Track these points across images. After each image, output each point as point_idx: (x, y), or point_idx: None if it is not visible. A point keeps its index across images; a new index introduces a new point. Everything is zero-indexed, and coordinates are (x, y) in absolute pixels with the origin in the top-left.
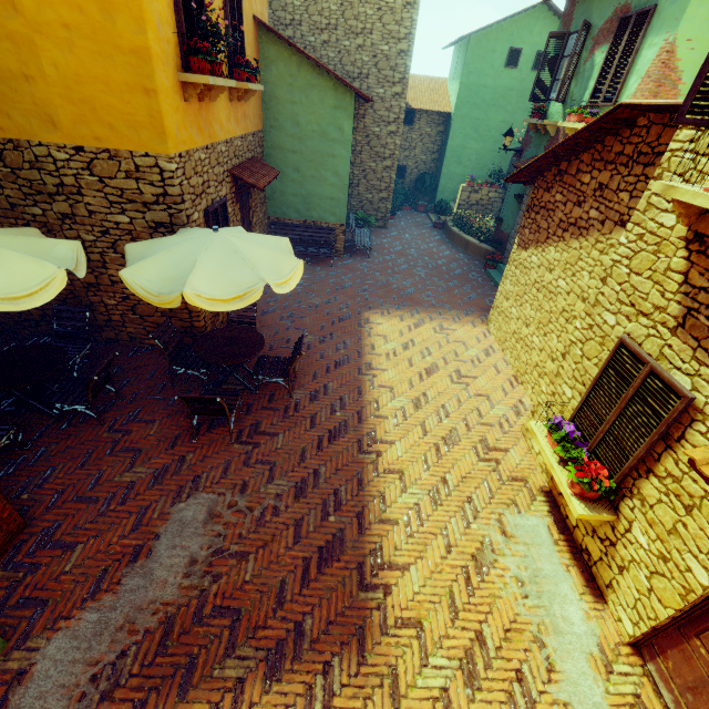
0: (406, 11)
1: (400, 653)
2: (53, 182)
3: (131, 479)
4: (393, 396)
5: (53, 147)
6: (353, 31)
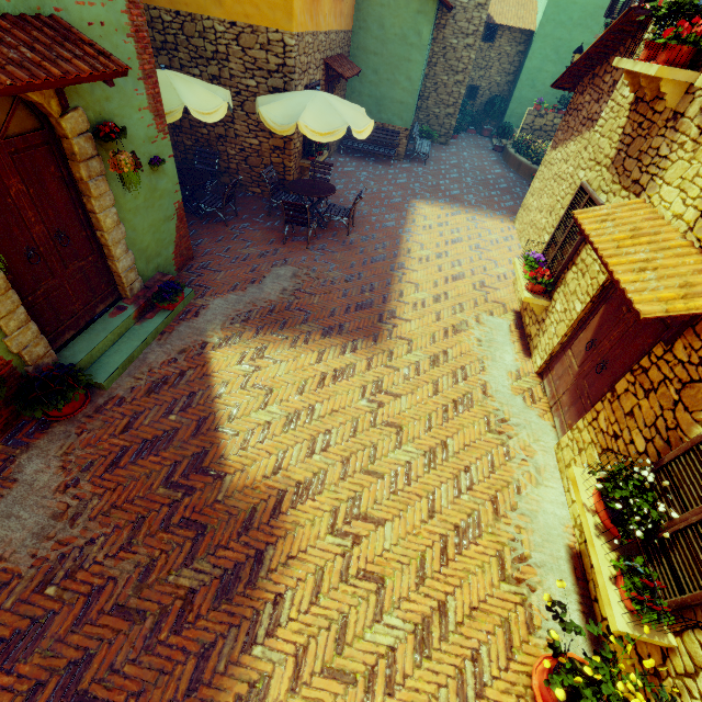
0: None
1: (396, 346)
2: (211, 49)
3: (247, 252)
4: (422, 248)
5: (216, 22)
6: None
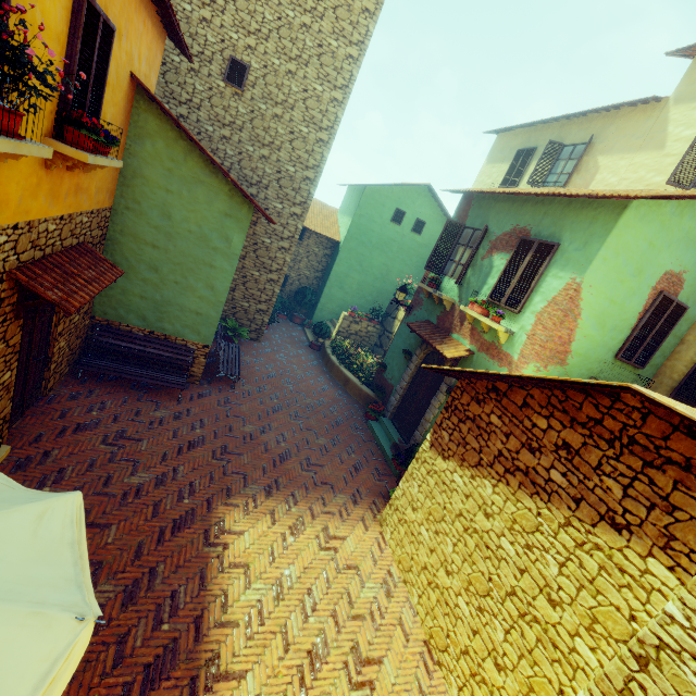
0: (318, 145)
1: None
2: None
3: None
4: None
5: None
6: (260, 140)
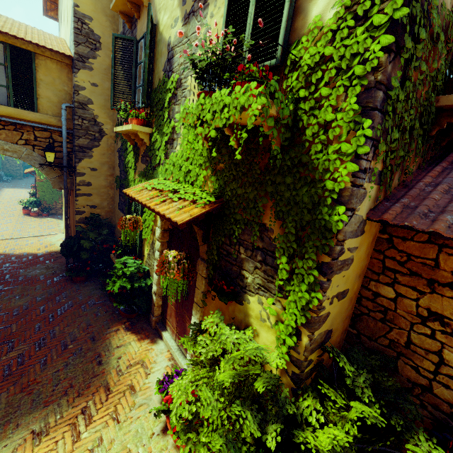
0: None
1: None
2: None
3: None
4: (6, 193)
5: None
6: None
